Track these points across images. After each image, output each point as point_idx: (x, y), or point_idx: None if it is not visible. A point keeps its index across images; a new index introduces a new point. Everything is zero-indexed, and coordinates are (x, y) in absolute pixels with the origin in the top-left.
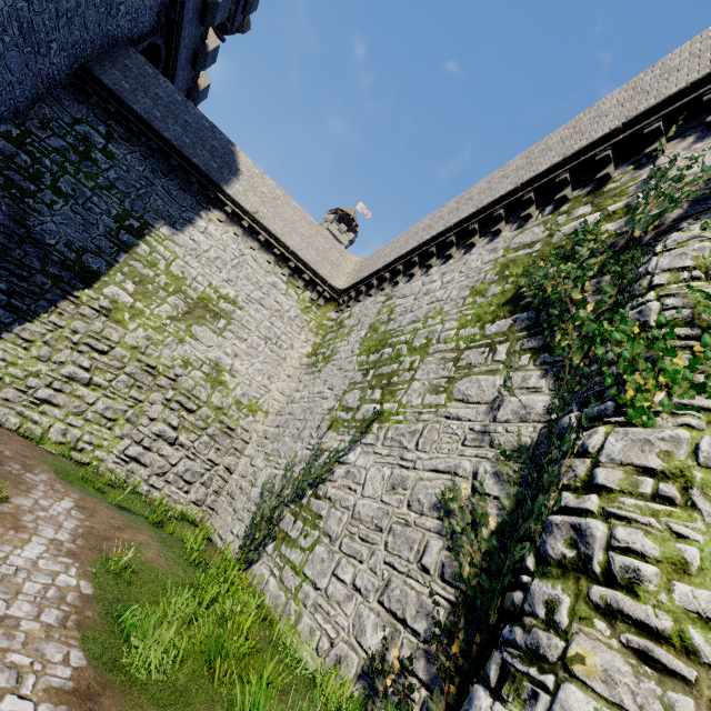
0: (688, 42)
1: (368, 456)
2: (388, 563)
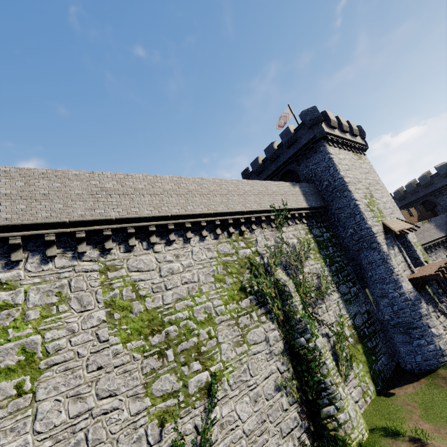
0: (245, 181)
1: (228, 403)
2: (276, 425)
